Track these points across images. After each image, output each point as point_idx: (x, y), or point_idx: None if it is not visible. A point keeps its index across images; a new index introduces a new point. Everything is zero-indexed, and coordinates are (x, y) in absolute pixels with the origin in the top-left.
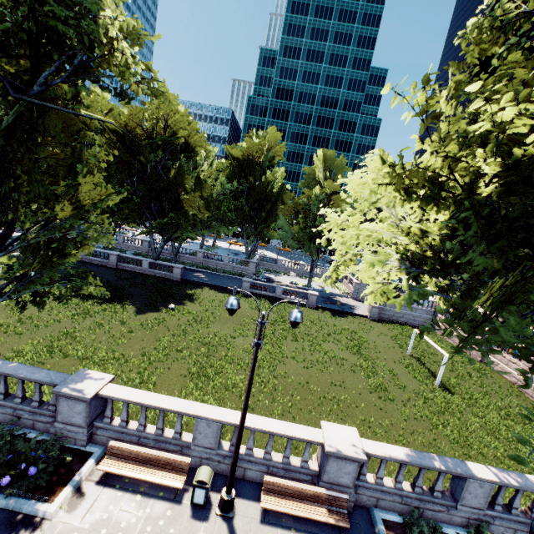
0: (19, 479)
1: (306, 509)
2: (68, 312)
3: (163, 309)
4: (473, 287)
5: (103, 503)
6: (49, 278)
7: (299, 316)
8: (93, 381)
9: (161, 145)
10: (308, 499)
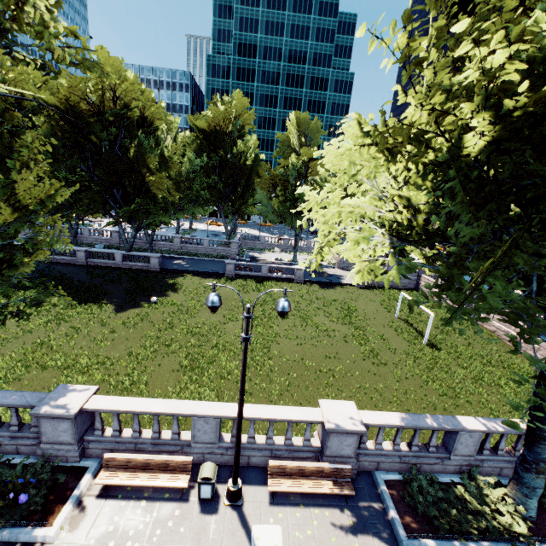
0: (10, 509)
1: (312, 485)
2: (39, 320)
3: (144, 304)
4: (462, 256)
5: (106, 516)
6: (2, 291)
7: (287, 305)
8: (74, 396)
9: (113, 121)
10: (313, 475)
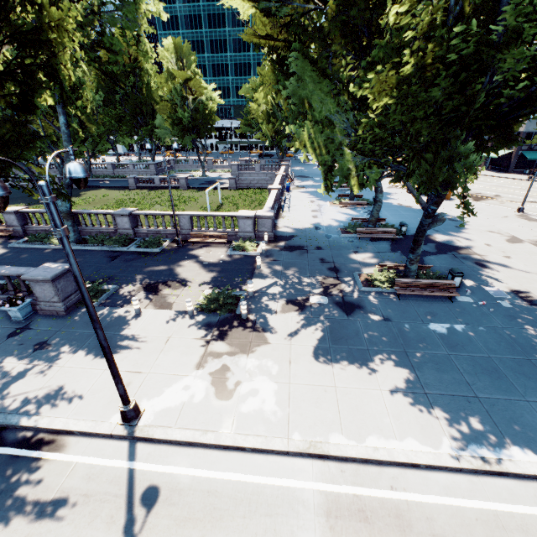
0: None
1: None
2: None
3: None
4: None
5: None
6: None
7: None
8: None
9: None
10: None
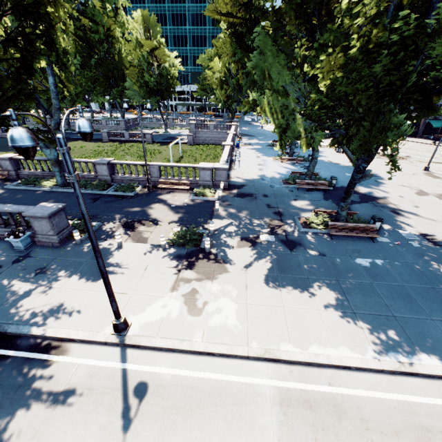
0: None
1: None
2: None
3: None
4: None
5: None
6: None
7: None
8: None
9: None
10: None
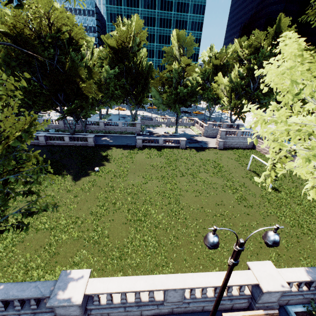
0: None
1: None
2: None
3: (91, 173)
4: None
5: None
6: (3, 208)
7: (279, 240)
8: (76, 283)
9: (51, 43)
10: None
